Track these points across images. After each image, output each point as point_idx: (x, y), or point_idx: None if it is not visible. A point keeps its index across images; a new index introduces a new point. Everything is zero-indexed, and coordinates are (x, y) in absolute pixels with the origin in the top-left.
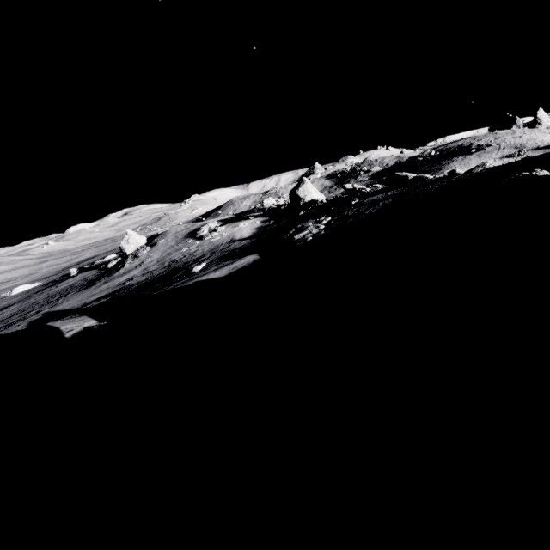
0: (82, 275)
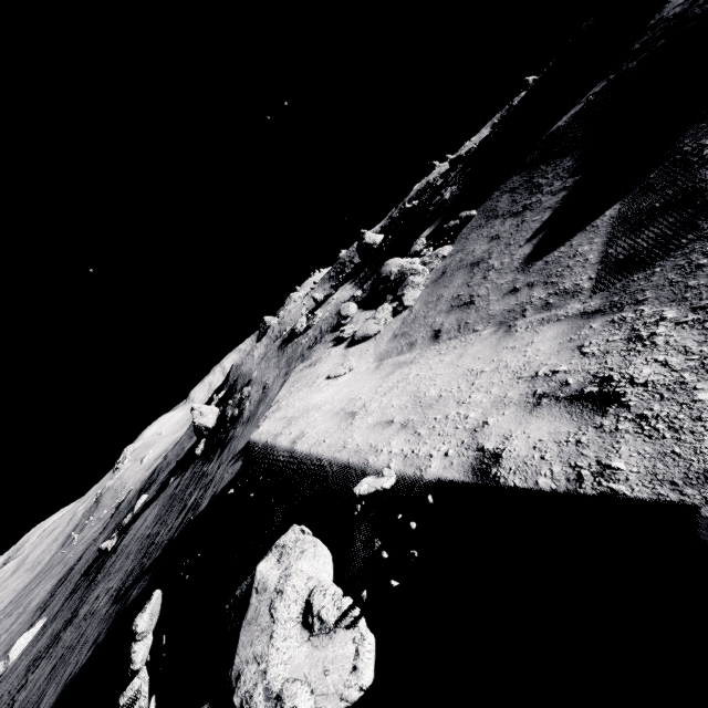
0: (147, 512)
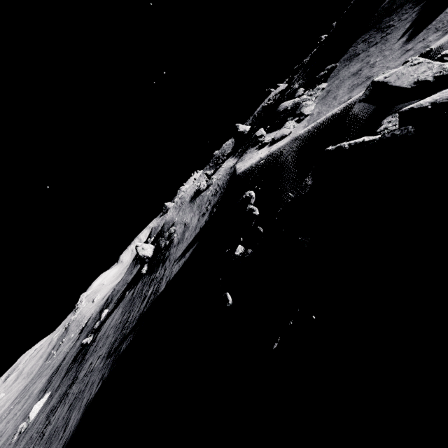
0: (113, 315)
